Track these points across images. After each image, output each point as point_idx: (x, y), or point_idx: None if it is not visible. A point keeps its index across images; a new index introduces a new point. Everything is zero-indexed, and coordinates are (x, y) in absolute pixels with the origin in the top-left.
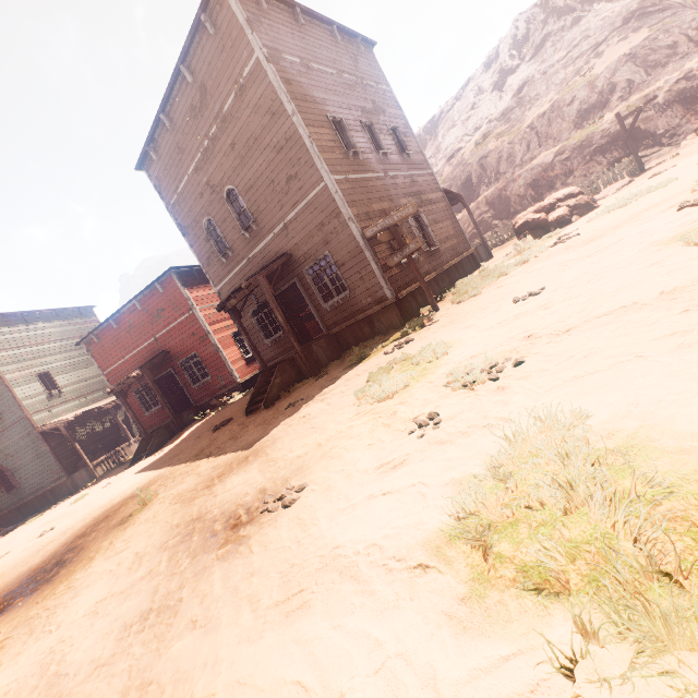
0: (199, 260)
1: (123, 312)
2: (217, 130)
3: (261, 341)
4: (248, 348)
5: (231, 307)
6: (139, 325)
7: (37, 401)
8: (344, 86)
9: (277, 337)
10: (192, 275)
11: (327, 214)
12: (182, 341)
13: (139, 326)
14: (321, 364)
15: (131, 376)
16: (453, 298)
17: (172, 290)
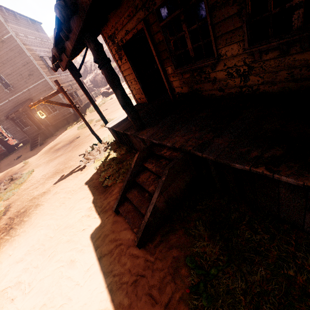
0: None
1: None
2: None
3: (18, 131)
4: (3, 137)
5: (12, 117)
6: None
7: None
8: (39, 43)
9: (27, 128)
10: None
11: (47, 88)
12: None
13: None
14: (53, 133)
15: None
16: (90, 112)
17: None
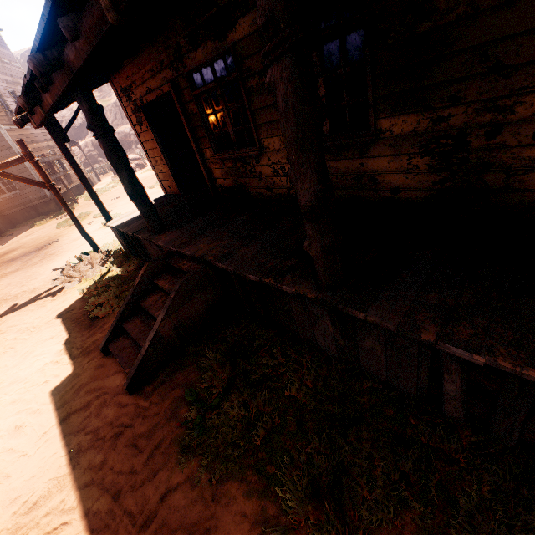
0: None
1: None
2: None
3: None
4: None
5: None
6: None
7: None
8: None
9: None
10: None
11: (0, 146)
12: None
13: None
14: (2, 231)
15: None
16: (85, 199)
17: None
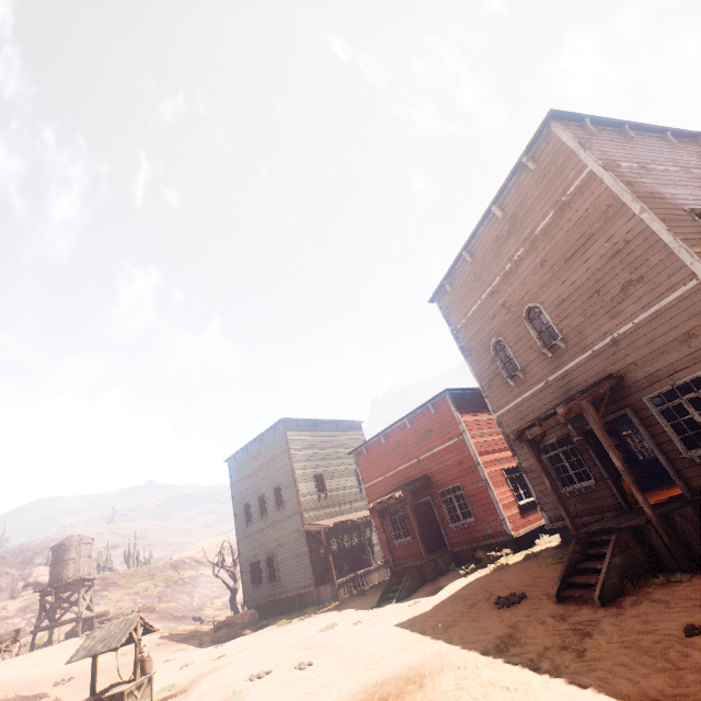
0: (478, 382)
1: (393, 429)
2: (524, 252)
3: None
4: (520, 491)
5: (531, 436)
6: (404, 443)
7: (310, 500)
8: (693, 180)
9: (582, 486)
10: (464, 398)
11: (700, 320)
12: (446, 468)
13: (404, 444)
14: (693, 552)
15: (394, 497)
16: None
17: (444, 412)
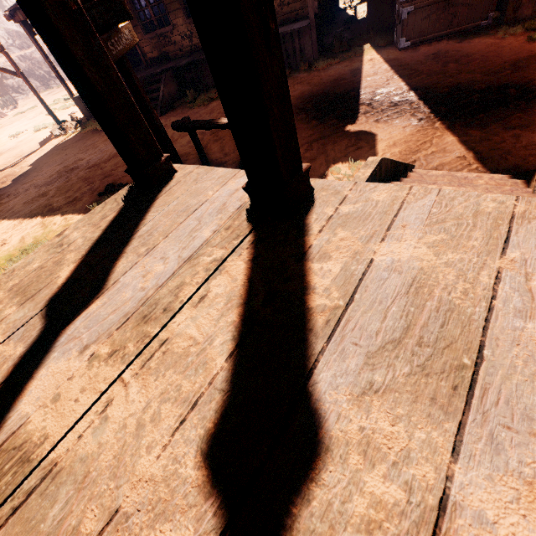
0: None
1: None
2: None
3: None
4: None
5: None
6: None
7: None
8: None
9: None
10: None
11: None
12: None
13: None
14: None
15: None
16: None
17: None
